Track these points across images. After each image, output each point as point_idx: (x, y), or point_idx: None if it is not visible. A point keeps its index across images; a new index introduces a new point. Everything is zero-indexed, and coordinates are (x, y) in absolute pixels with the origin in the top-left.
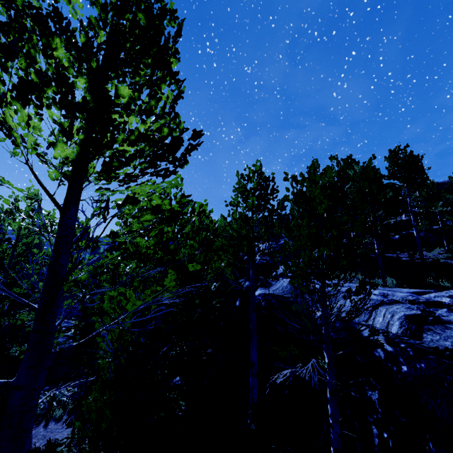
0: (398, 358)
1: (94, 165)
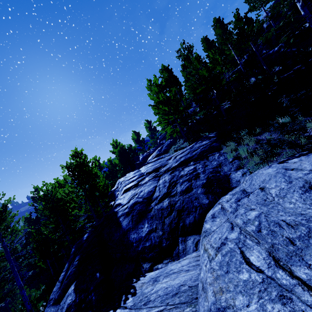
0: None
1: (7, 210)
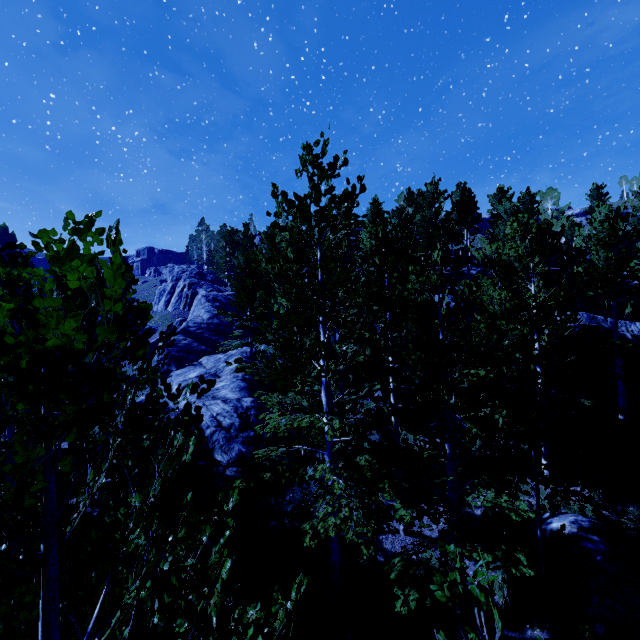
0: None
1: None
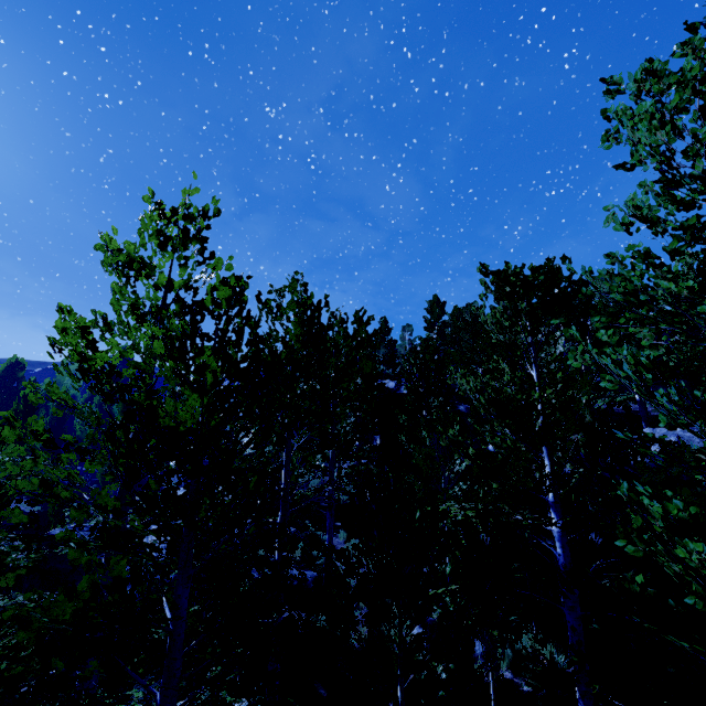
0: None
1: None
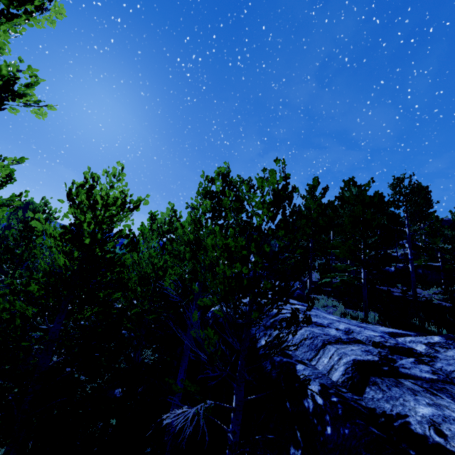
0: (325, 415)
1: None
